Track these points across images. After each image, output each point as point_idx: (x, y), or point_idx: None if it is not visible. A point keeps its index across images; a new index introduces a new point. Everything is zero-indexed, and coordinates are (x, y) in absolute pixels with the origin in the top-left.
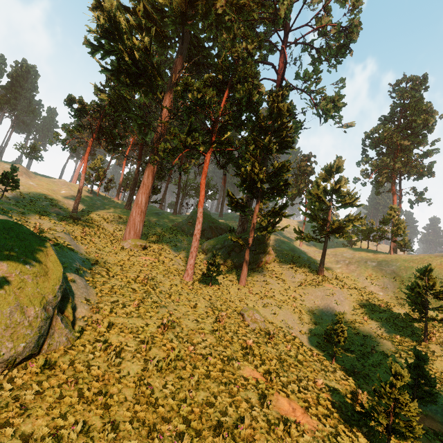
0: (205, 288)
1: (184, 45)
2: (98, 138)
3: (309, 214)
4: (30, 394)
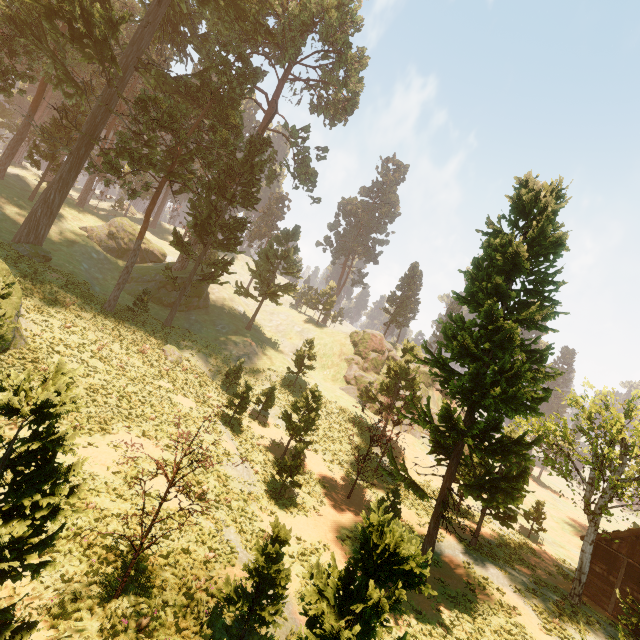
0: (128, 322)
1: (162, 8)
2: None
3: (255, 271)
4: (20, 370)
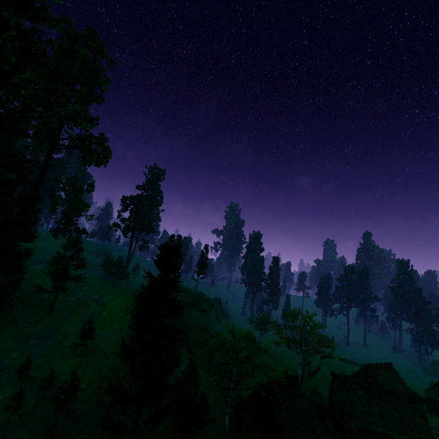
0: None
1: None
2: None
3: (49, 273)
4: None
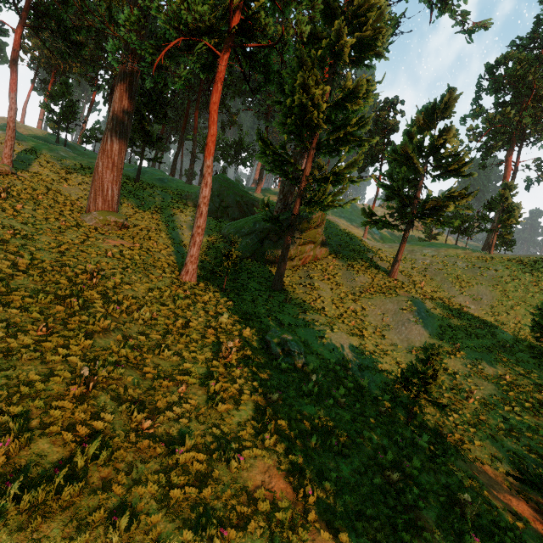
0: (214, 294)
1: None
2: (38, 30)
3: (388, 186)
4: None
